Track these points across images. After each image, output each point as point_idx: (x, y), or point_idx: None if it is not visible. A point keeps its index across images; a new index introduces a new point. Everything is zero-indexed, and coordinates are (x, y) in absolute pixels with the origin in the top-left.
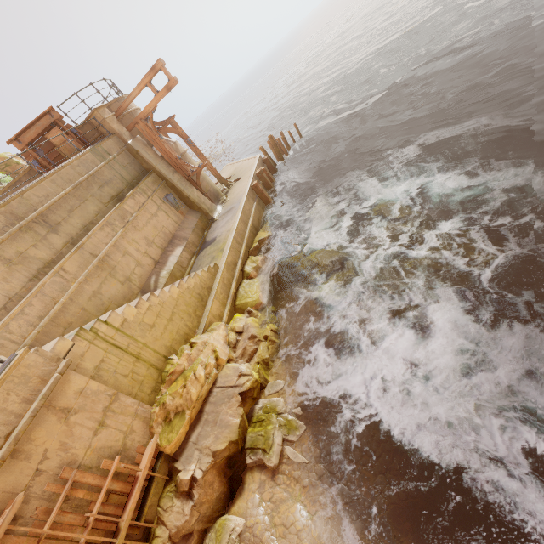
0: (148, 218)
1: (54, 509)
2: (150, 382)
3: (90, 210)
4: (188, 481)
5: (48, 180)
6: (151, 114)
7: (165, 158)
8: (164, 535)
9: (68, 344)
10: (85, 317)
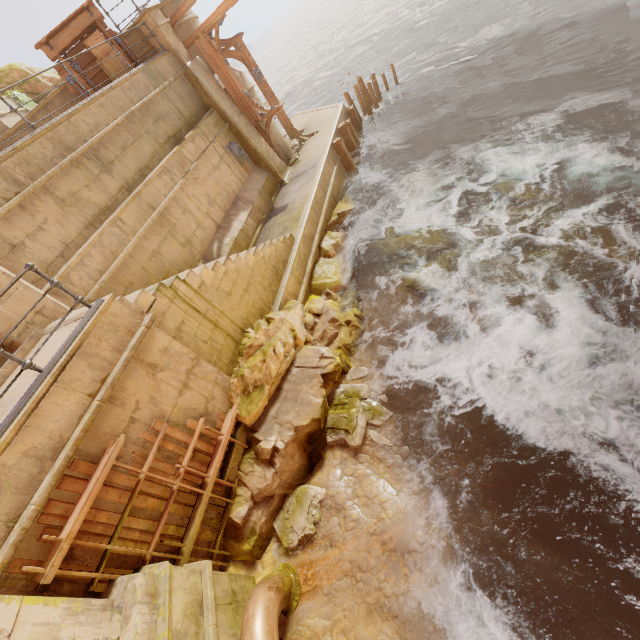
0: (209, 171)
1: (150, 455)
2: (227, 353)
3: (145, 150)
4: (270, 450)
5: (97, 104)
6: (217, 26)
7: (229, 93)
8: (246, 495)
9: (150, 299)
10: (146, 278)
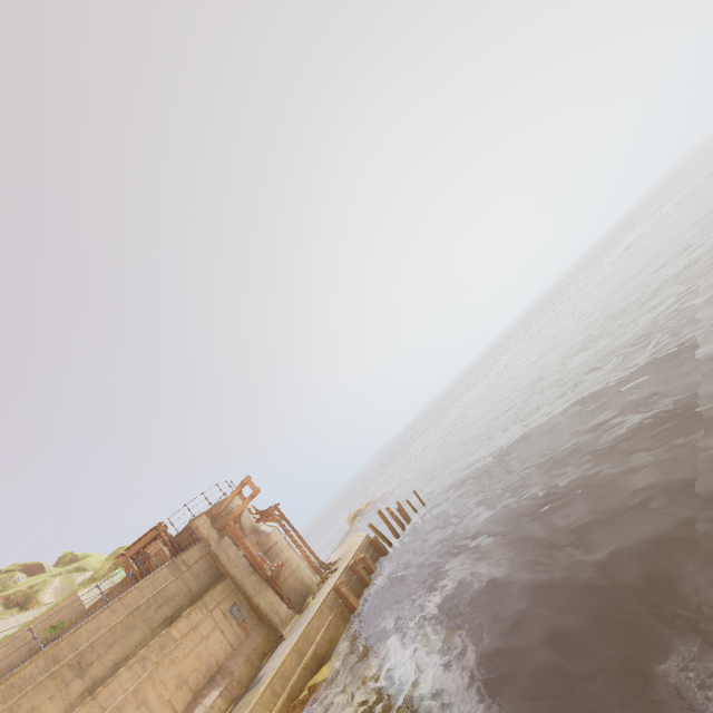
0: (195, 644)
1: None
2: None
3: (133, 640)
4: None
5: (109, 609)
6: (239, 516)
7: (248, 556)
8: None
9: None
10: None
